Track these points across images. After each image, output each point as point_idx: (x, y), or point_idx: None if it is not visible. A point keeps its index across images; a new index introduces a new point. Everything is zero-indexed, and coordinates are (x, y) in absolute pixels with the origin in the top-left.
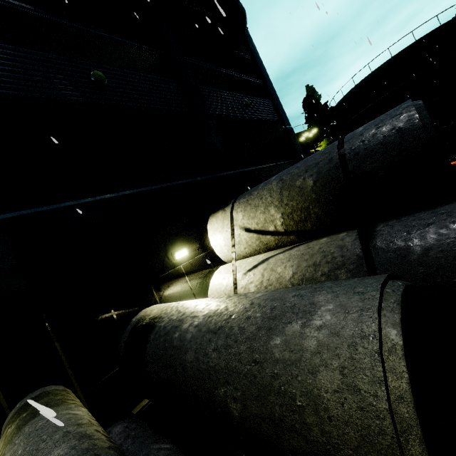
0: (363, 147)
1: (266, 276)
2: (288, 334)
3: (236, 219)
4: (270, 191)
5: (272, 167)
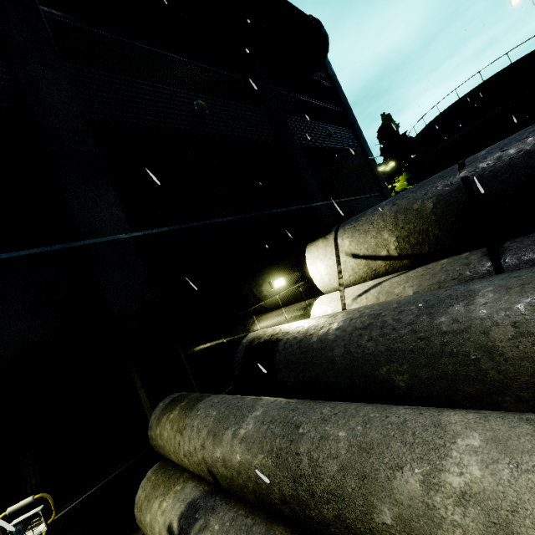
0: (488, 169)
1: (382, 298)
2: (452, 313)
3: (341, 245)
4: (382, 216)
5: (356, 201)
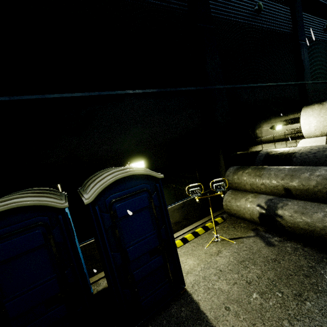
0: None
1: None
2: None
3: None
4: None
5: None
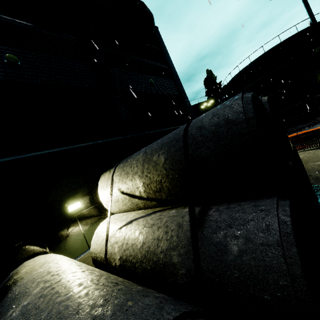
0: (200, 134)
1: (126, 239)
2: None
3: (114, 181)
4: (137, 161)
5: (170, 130)
